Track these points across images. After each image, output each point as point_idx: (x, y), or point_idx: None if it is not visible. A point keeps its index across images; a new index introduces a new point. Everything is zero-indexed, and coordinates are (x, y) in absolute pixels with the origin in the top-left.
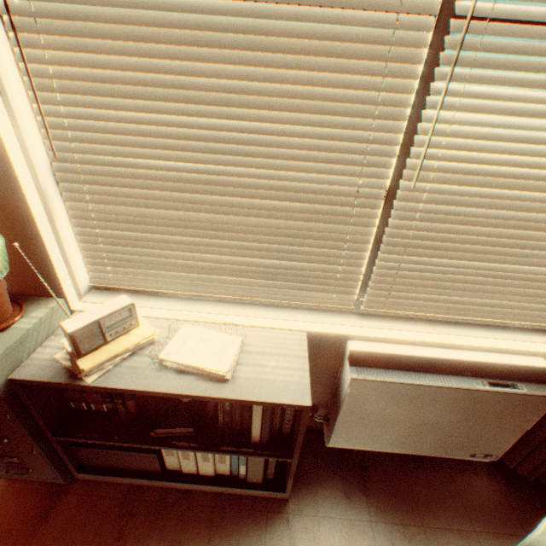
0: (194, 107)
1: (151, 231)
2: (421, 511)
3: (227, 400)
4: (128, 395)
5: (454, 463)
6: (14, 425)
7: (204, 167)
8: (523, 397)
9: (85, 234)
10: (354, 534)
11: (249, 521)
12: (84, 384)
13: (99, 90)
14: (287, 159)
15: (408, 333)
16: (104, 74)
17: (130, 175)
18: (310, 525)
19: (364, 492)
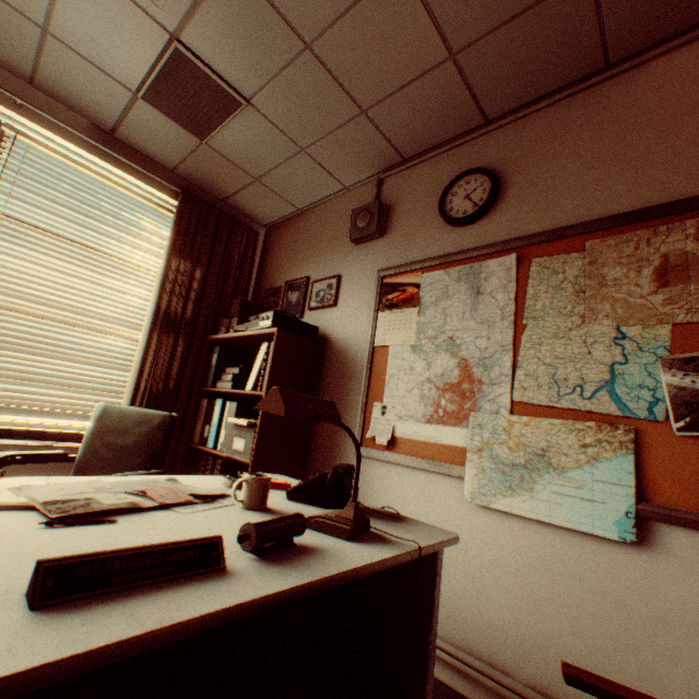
0: None
1: None
2: None
3: None
4: None
5: None
6: None
7: None
8: (72, 450)
9: None
10: None
11: None
12: None
13: None
14: None
15: None
16: None
17: None
18: None
19: None
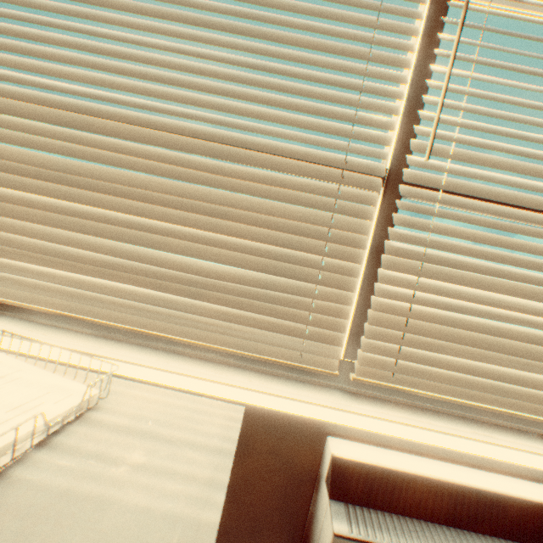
0: (132, 20)
1: (19, 187)
2: None
3: None
4: None
5: None
6: None
7: (127, 99)
8: None
9: None
10: None
11: None
12: None
13: None
14: (246, 99)
15: (442, 437)
16: None
17: (15, 95)
18: None
19: None
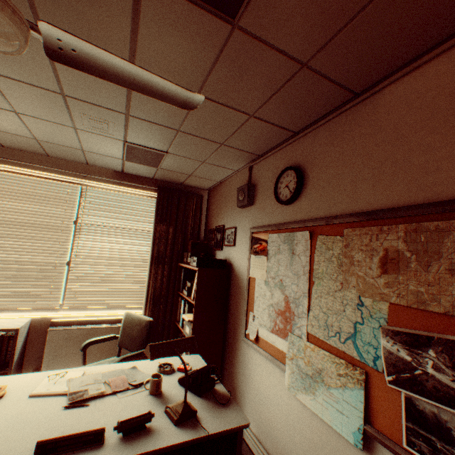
0: None
1: None
2: None
3: None
4: None
5: None
6: None
7: None
8: None
9: None
10: None
11: None
12: None
13: None
14: (30, 252)
15: (83, 314)
16: None
17: None
18: None
19: None
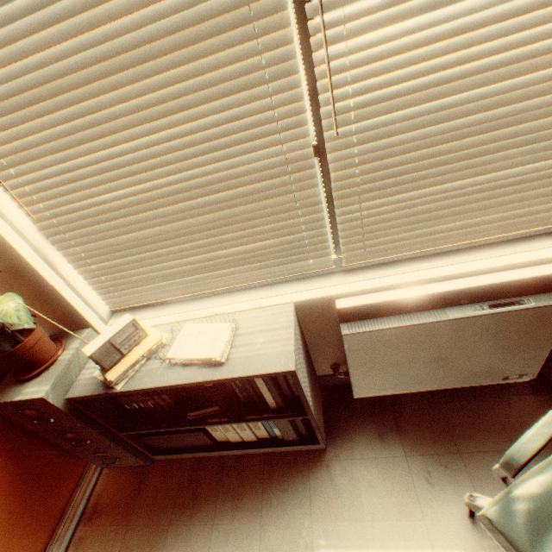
0: (111, 138)
1: (131, 254)
2: (457, 439)
3: (224, 380)
4: (160, 391)
5: (492, 389)
6: (87, 430)
7: (144, 186)
8: (532, 311)
9: (86, 272)
10: (390, 469)
11: (294, 472)
12: (116, 391)
13: (36, 154)
14: (207, 153)
15: (395, 278)
16: (33, 140)
17: (92, 214)
18: (347, 468)
19: (397, 432)
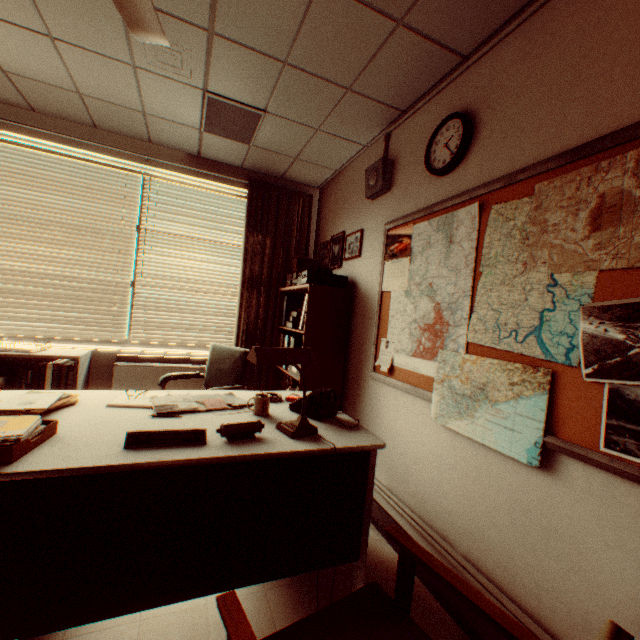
0: (37, 244)
1: None
2: None
3: (31, 356)
4: None
5: None
6: None
7: (38, 267)
8: None
9: None
10: None
11: None
12: None
13: None
14: (82, 266)
15: (156, 351)
16: None
17: None
18: None
19: None
